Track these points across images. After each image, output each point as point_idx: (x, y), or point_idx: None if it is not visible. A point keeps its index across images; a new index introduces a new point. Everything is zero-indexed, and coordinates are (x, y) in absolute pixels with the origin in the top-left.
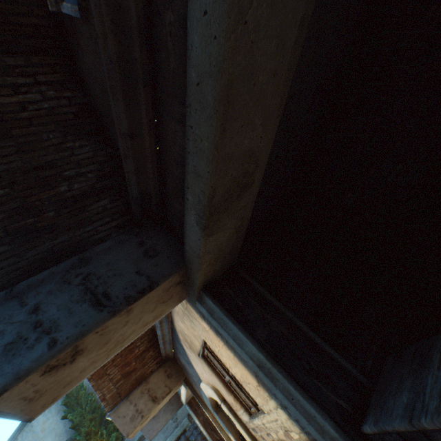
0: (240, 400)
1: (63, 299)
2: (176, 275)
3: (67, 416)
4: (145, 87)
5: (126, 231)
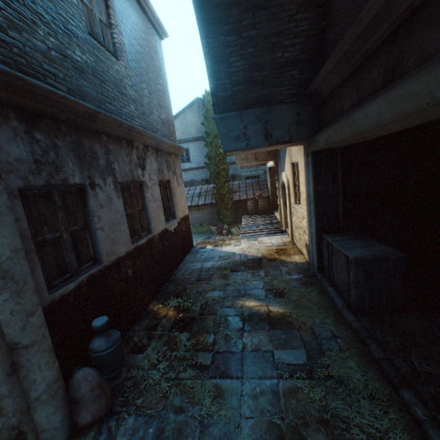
0: (295, 195)
1: (255, 128)
2: (303, 142)
3: (203, 125)
4: (351, 67)
5: (295, 100)
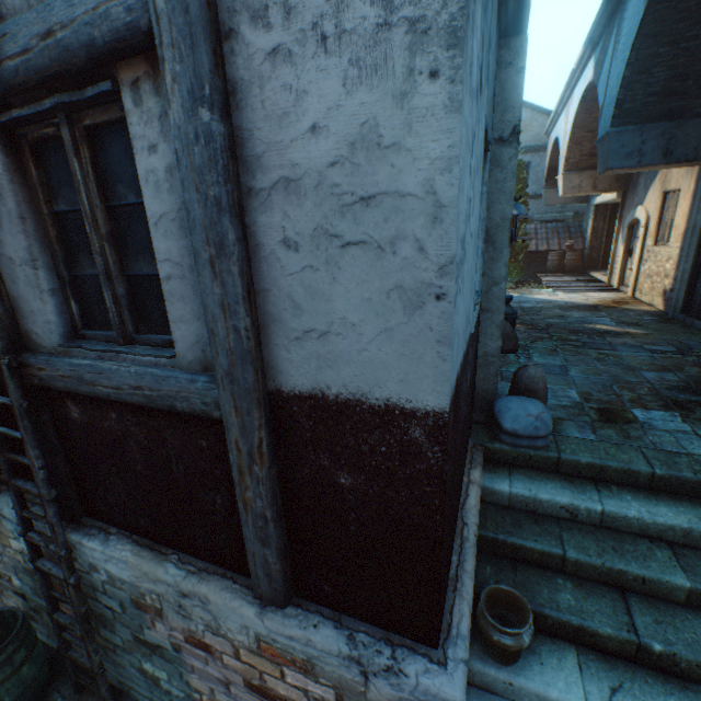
0: (657, 235)
1: (654, 144)
2: None
3: None
4: None
5: None
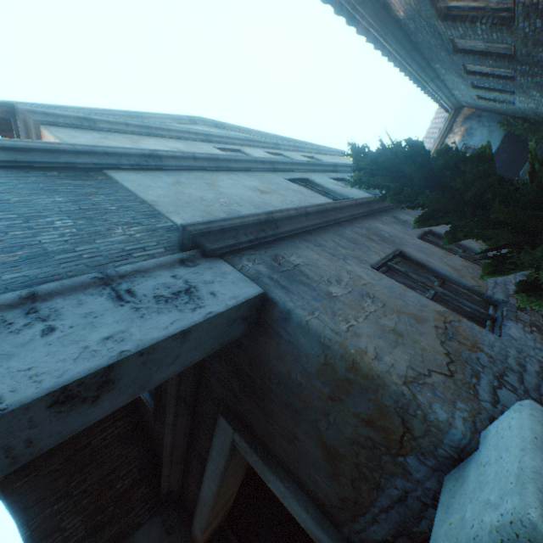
0: None
1: None
2: None
3: None
4: (181, 464)
5: (155, 511)
